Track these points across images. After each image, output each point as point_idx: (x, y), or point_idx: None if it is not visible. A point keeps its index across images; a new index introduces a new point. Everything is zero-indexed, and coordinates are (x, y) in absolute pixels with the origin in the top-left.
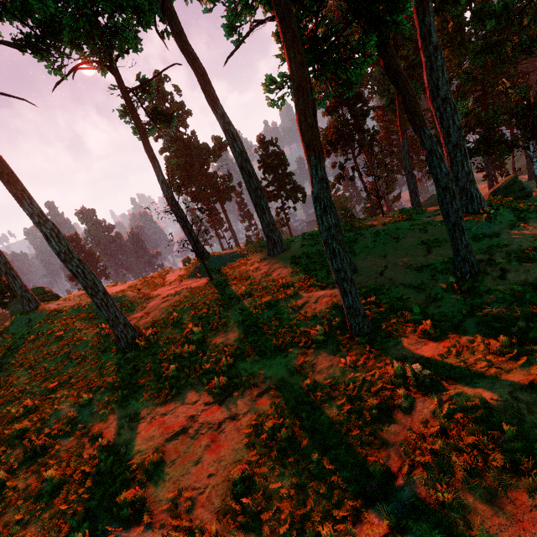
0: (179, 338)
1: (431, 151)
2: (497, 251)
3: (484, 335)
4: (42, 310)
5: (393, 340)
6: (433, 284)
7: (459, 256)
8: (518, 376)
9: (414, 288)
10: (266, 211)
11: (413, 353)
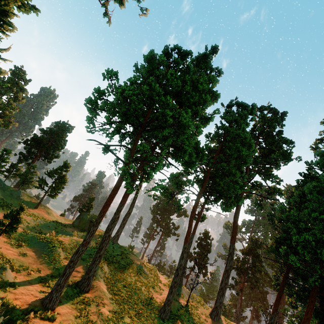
0: None
1: None
2: None
3: None
4: (118, 247)
5: None
6: None
7: None
8: None
9: None
10: (223, 296)
11: None
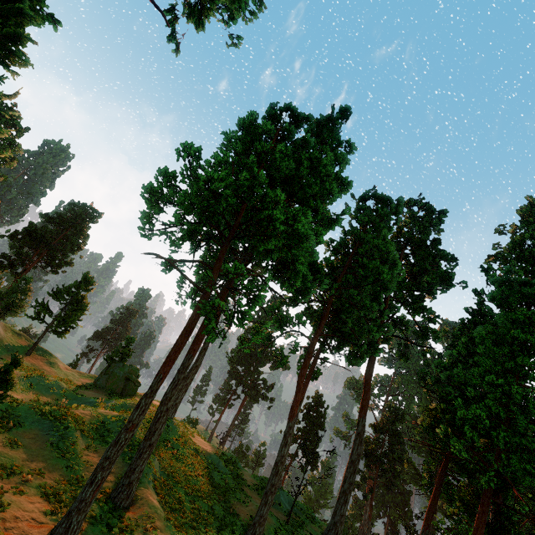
0: None
1: None
2: None
3: None
4: (177, 426)
5: None
6: None
7: None
8: None
9: None
10: (347, 504)
11: None
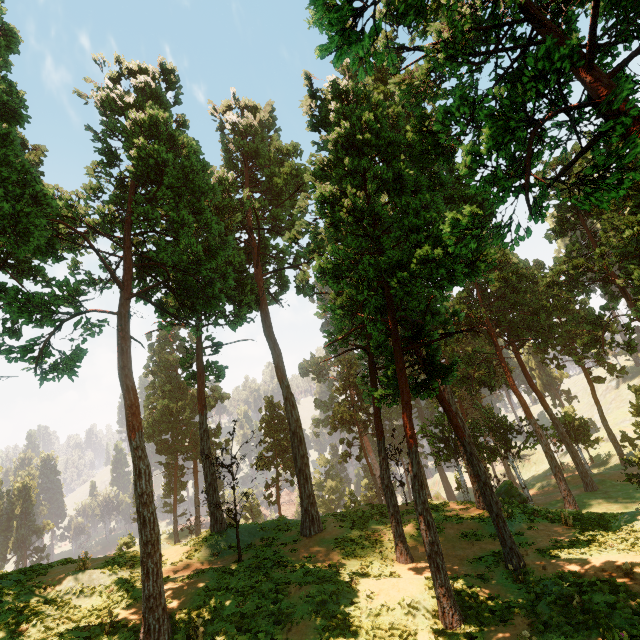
0: (234, 635)
1: (471, 453)
2: (528, 547)
3: (557, 612)
4: None
5: (486, 627)
6: (492, 575)
7: (506, 546)
8: (594, 636)
9: (479, 578)
10: (309, 480)
11: (509, 637)
